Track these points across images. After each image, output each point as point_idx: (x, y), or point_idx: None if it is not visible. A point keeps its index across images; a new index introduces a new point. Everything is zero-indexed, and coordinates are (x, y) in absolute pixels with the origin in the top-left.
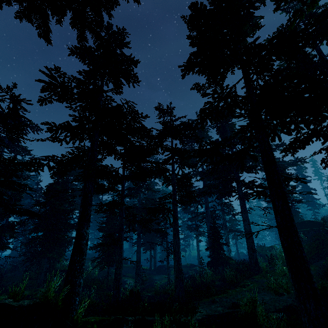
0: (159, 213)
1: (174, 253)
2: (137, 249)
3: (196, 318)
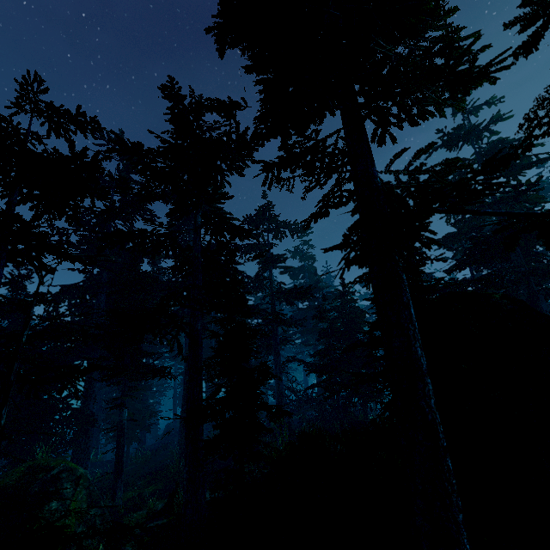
0: None
1: None
2: None
3: None
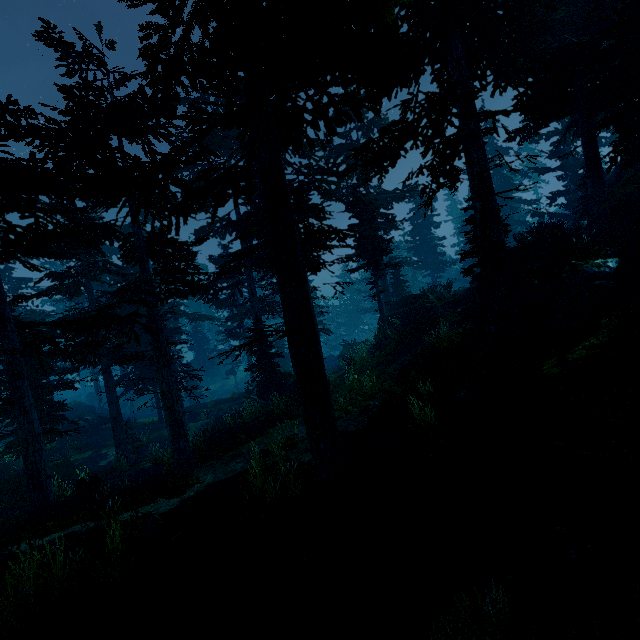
0: (97, 329)
1: (162, 397)
2: (108, 397)
3: (185, 496)
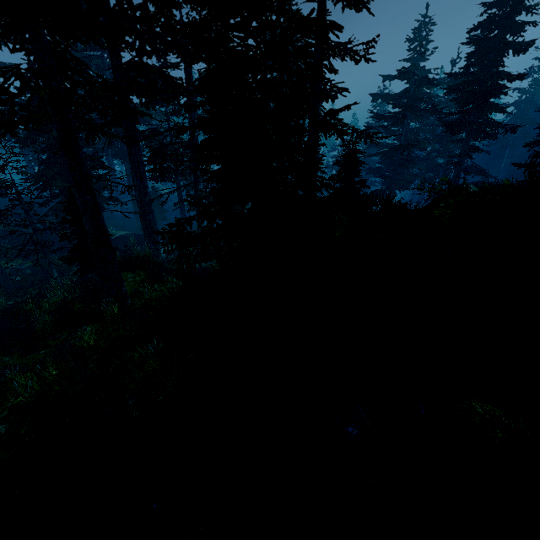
0: None
1: None
2: None
3: None
